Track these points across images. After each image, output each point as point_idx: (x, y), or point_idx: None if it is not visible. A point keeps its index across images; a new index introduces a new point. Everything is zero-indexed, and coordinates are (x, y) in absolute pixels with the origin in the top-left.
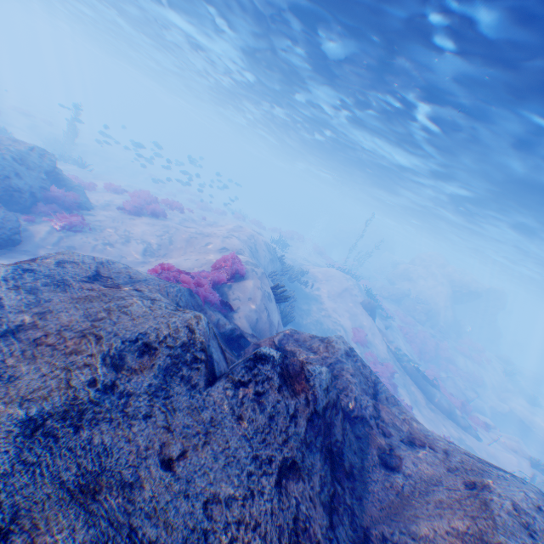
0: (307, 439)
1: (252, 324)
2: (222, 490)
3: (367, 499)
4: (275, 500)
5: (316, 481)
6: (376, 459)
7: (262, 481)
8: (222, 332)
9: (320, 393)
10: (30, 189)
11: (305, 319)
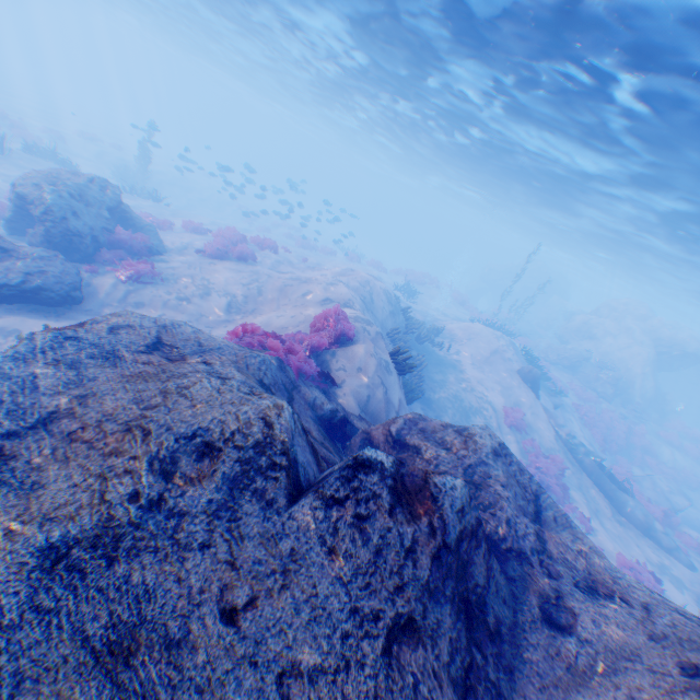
0: (431, 585)
1: (362, 404)
2: (304, 657)
3: (521, 672)
4: (381, 676)
5: (444, 647)
6: (537, 612)
7: (362, 646)
8: (321, 417)
9: (453, 517)
10: (91, 233)
11: (438, 393)
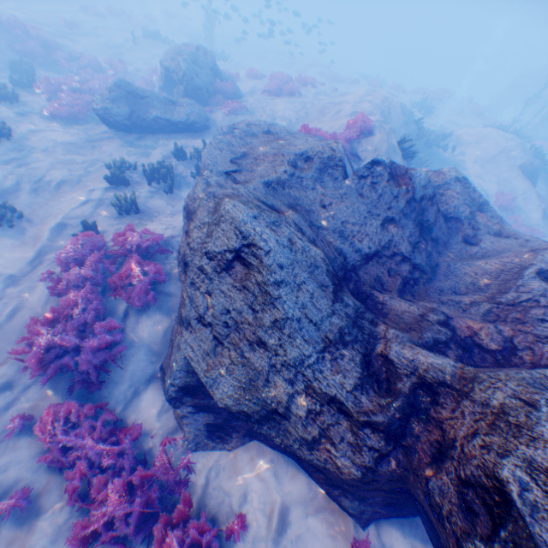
0: (402, 211)
1: None
2: (349, 220)
3: (443, 254)
4: (378, 229)
5: (405, 232)
6: (459, 240)
7: (371, 221)
8: None
9: (417, 187)
10: (205, 87)
11: None
